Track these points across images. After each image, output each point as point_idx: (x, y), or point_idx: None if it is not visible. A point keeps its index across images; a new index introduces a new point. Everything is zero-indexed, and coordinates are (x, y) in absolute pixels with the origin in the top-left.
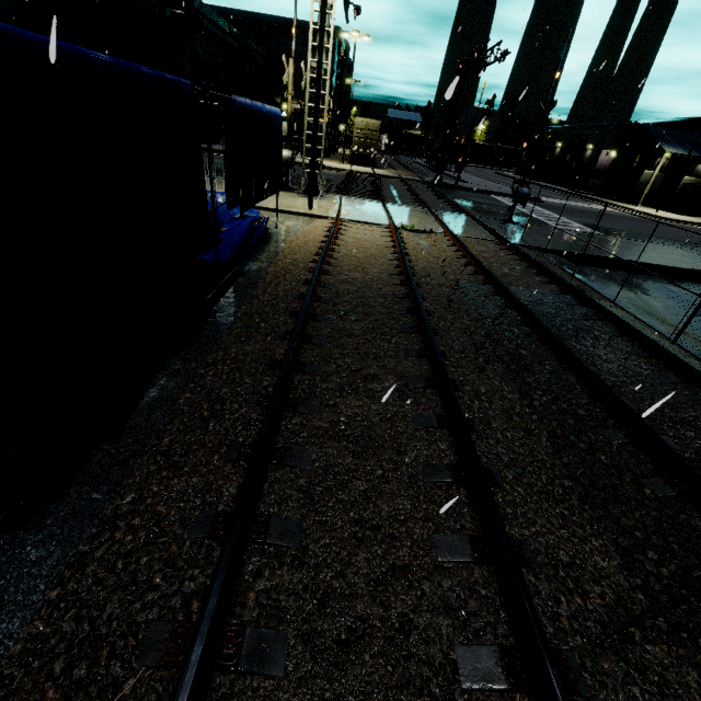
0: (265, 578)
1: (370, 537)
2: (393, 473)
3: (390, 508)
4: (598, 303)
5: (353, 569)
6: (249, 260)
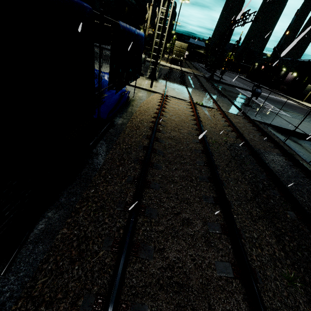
0: None
1: None
2: None
3: None
4: (306, 167)
5: None
6: (117, 116)
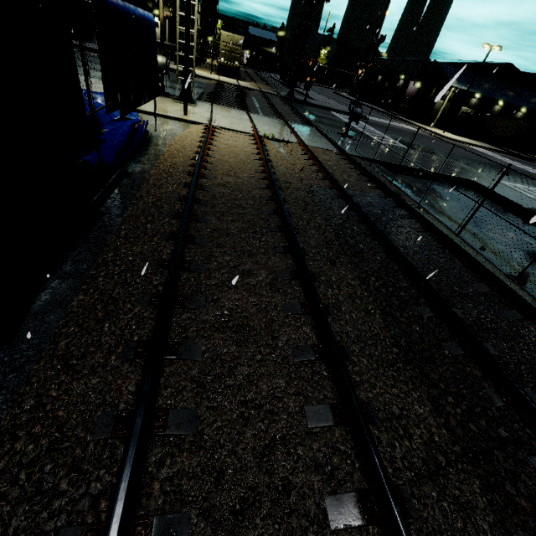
0: (167, 467)
1: (255, 415)
2: (270, 357)
3: (269, 388)
4: (410, 206)
5: (242, 445)
6: (131, 161)
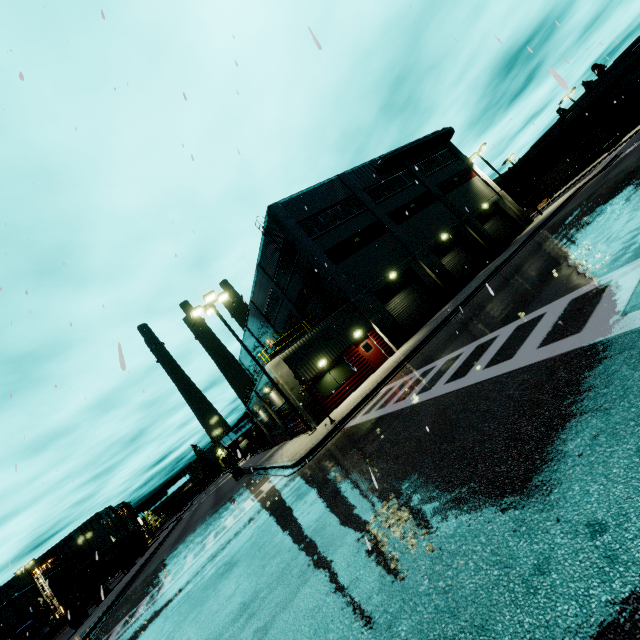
0: None
1: None
2: None
3: None
4: None
5: None
6: None
